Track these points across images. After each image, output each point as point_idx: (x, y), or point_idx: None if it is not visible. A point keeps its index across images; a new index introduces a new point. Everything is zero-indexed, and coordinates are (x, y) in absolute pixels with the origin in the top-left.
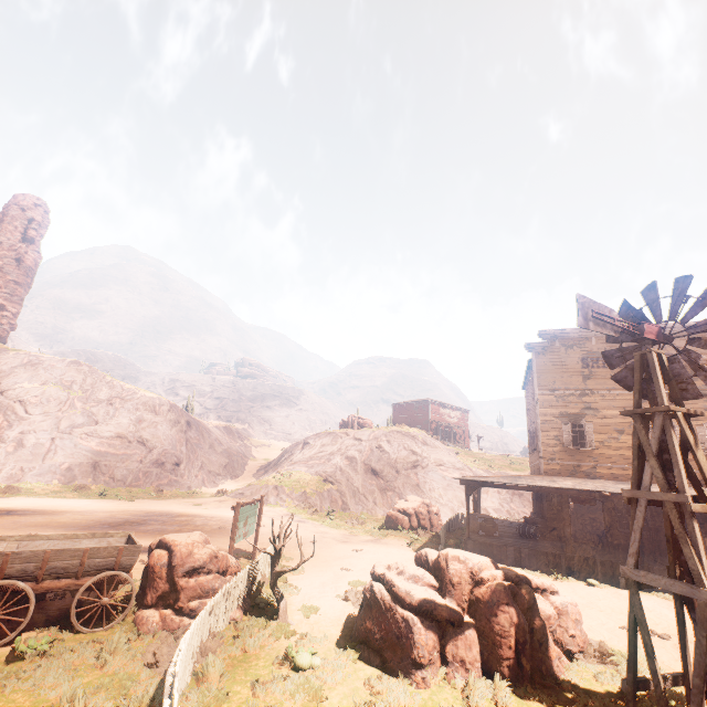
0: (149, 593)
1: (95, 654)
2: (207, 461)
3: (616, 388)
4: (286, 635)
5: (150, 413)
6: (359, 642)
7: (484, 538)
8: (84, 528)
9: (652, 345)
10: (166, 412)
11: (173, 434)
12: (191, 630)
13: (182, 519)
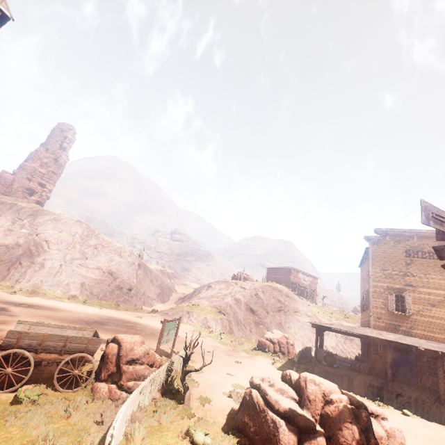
0: (103, 372)
1: (65, 408)
2: (147, 290)
3: (431, 273)
4: (188, 416)
5: (118, 256)
6: (238, 430)
7: (326, 367)
8: (71, 322)
9: None
10: (127, 257)
11: (130, 271)
12: (127, 403)
13: (129, 325)
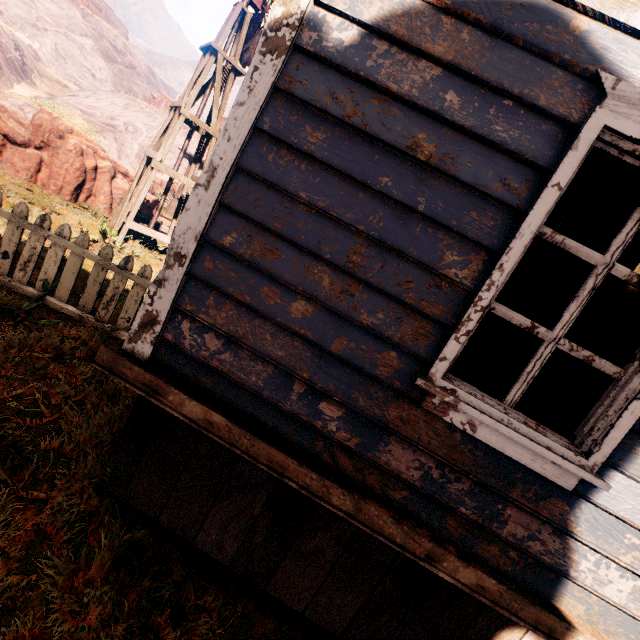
0: None
1: None
2: None
3: None
4: None
5: None
6: None
7: None
8: None
9: (248, 4)
10: None
11: None
12: None
13: None
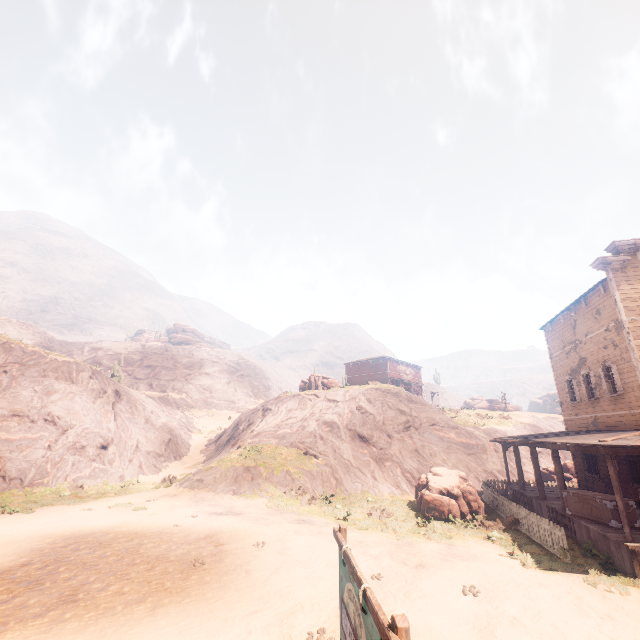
0: None
1: None
2: (143, 439)
3: None
4: None
5: (64, 382)
6: None
7: None
8: None
9: None
10: (86, 380)
11: (97, 408)
12: None
13: (120, 550)
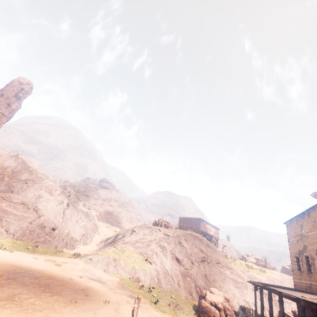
0: None
1: None
2: (72, 230)
3: None
4: None
5: (47, 193)
6: None
7: None
8: None
9: None
10: (57, 195)
11: (57, 209)
12: None
13: (42, 282)
